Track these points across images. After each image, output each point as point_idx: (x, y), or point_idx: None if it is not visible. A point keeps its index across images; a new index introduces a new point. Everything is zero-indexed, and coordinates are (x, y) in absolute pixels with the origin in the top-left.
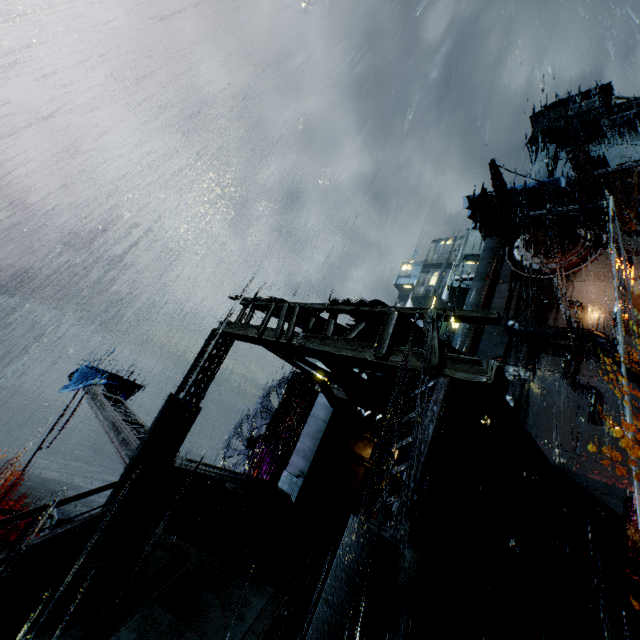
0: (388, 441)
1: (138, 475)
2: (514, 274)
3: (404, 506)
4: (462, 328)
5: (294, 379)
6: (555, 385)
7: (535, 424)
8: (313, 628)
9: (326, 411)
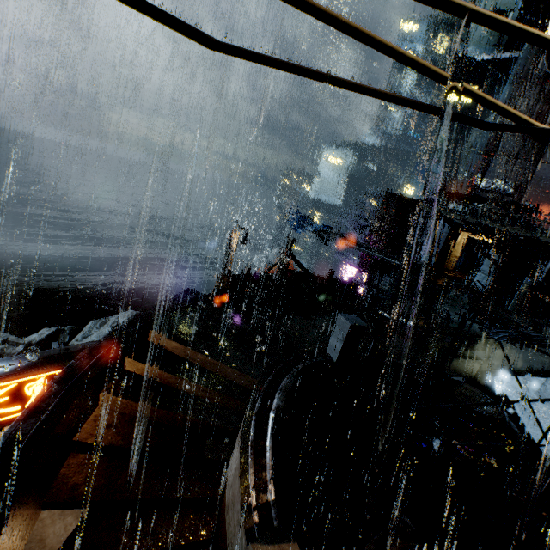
0: (538, 261)
1: (410, 269)
2: (546, 76)
3: (543, 275)
4: (488, 132)
5: (388, 198)
6: (549, 174)
7: (527, 200)
8: (516, 297)
9: (446, 228)
